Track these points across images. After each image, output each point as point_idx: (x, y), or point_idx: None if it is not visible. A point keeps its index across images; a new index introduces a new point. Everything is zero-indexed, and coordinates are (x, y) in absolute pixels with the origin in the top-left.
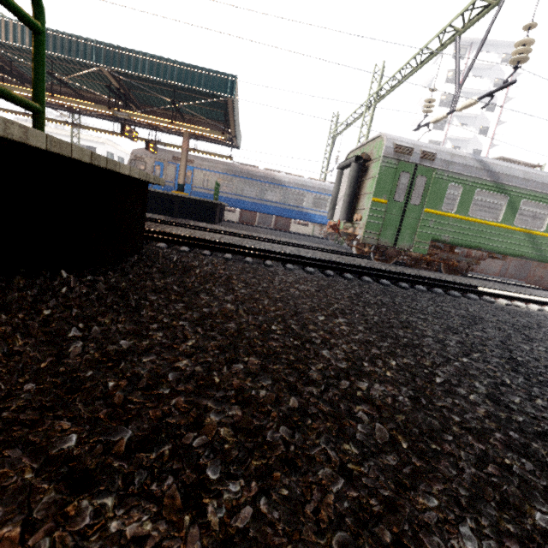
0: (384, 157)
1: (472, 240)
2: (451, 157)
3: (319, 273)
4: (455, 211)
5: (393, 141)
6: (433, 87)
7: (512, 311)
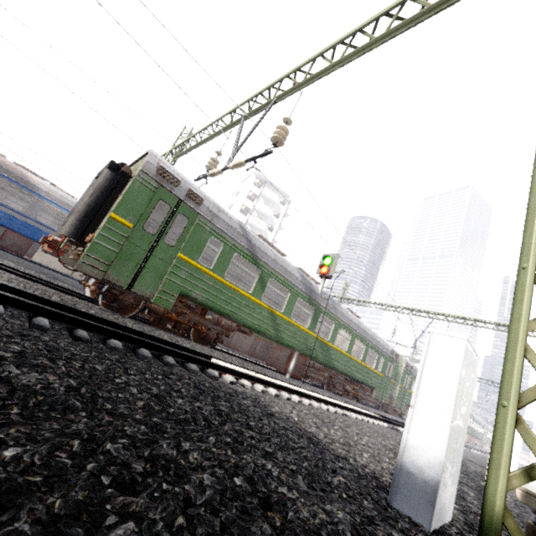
0: (142, 171)
1: (223, 305)
2: (218, 211)
3: None
4: (212, 269)
5: (159, 162)
6: (219, 151)
7: (214, 389)
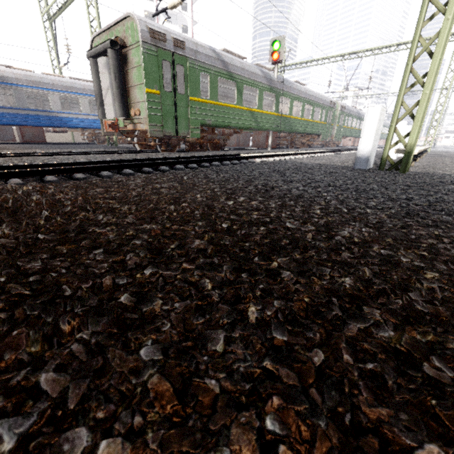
0: (142, 42)
1: (224, 120)
2: (196, 46)
3: (137, 173)
4: (210, 98)
5: (145, 24)
6: None
7: (277, 162)
